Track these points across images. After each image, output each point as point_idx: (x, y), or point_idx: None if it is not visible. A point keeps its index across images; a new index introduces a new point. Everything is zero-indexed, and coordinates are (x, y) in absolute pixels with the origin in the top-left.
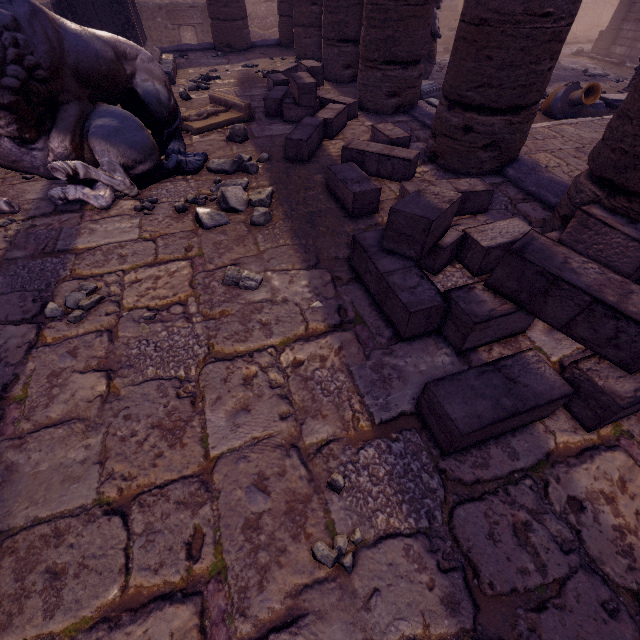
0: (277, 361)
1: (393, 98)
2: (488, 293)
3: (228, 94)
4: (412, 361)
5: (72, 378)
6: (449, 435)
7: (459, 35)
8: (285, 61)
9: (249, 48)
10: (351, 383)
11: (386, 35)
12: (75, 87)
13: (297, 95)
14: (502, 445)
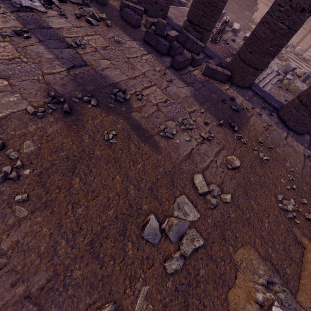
0: (142, 58)
1: None
2: (177, 43)
3: None
4: (166, 59)
5: (99, 61)
6: (179, 64)
7: None
8: None
9: None
10: (158, 62)
11: None
12: None
13: None
14: (184, 70)
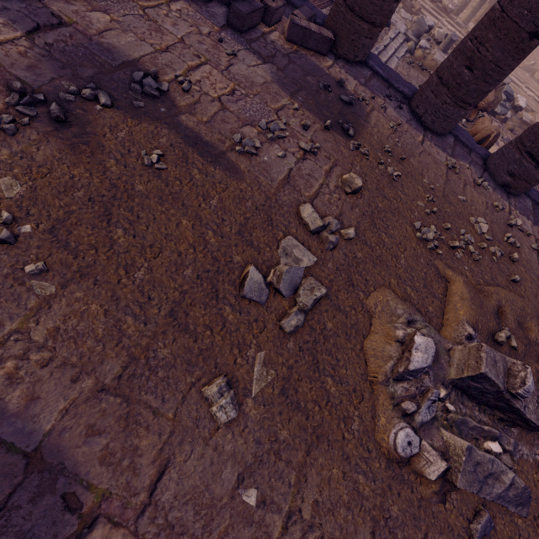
0: (171, 9)
1: None
2: None
3: None
4: (216, 10)
5: (87, 14)
6: (242, 20)
7: None
8: None
9: None
10: (203, 17)
11: None
12: None
13: None
14: (253, 31)
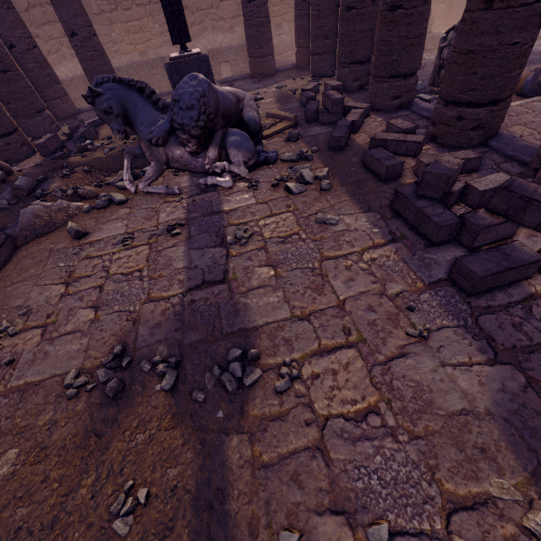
0: (361, 258)
1: (396, 100)
2: (487, 214)
3: (273, 109)
4: (441, 255)
5: (255, 269)
6: (472, 281)
7: (452, 60)
8: (304, 80)
9: (275, 73)
10: (407, 267)
11: (392, 59)
12: (221, 121)
13: (330, 107)
14: (502, 291)
